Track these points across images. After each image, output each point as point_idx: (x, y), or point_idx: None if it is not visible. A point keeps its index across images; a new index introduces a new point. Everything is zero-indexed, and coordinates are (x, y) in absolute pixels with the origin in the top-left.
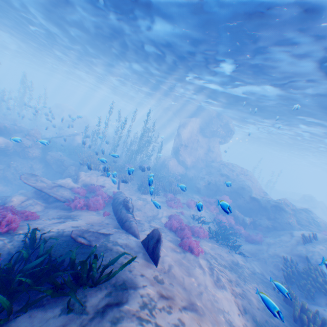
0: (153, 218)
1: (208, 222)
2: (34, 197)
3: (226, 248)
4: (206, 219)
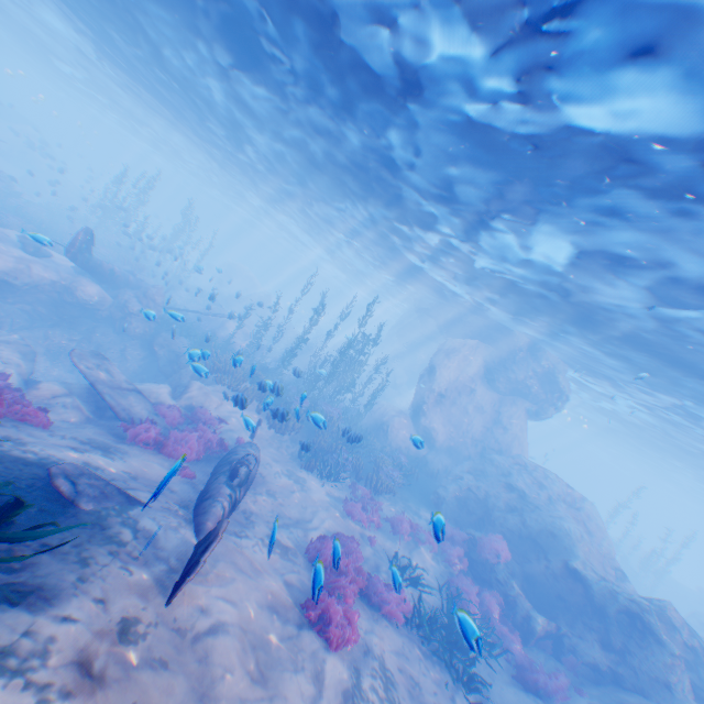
0: (292, 524)
1: (430, 589)
2: (83, 398)
3: (445, 673)
4: (426, 580)
